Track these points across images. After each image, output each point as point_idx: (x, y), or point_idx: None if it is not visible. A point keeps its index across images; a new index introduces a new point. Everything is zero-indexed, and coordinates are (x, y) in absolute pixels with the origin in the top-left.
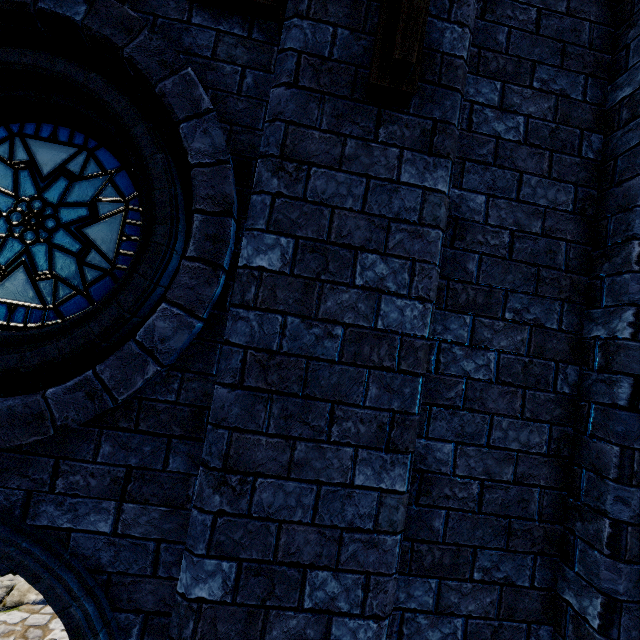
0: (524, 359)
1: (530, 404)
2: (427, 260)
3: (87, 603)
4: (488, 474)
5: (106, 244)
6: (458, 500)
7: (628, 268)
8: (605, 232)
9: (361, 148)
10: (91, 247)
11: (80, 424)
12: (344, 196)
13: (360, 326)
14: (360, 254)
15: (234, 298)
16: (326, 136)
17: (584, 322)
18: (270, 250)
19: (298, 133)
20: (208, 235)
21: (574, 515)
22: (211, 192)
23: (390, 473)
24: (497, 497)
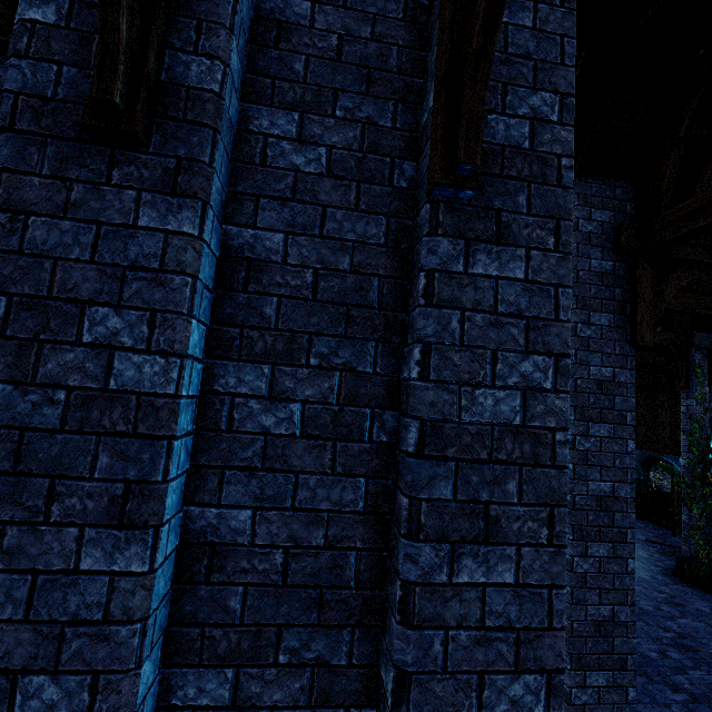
0: (334, 408)
1: (342, 457)
2: (170, 309)
3: None
4: (294, 540)
5: None
6: (258, 573)
7: (417, 302)
8: (412, 264)
9: (91, 192)
10: None
11: None
12: (70, 246)
13: (88, 388)
14: (89, 308)
15: None
16: (48, 182)
17: (402, 362)
18: None
19: (14, 180)
20: None
21: (389, 578)
22: None
23: (125, 552)
24: (305, 565)
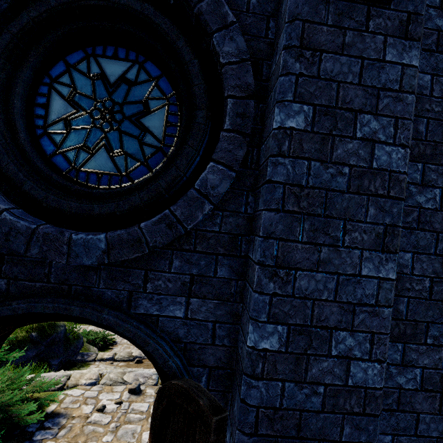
0: None
1: None
2: (406, 117)
3: (176, 360)
4: (436, 273)
5: (156, 129)
6: (415, 291)
7: None
8: None
9: (356, 37)
10: (147, 132)
11: (164, 245)
12: (346, 73)
13: (361, 166)
14: (359, 115)
15: (272, 151)
16: (331, 29)
17: None
18: (297, 115)
19: (311, 28)
20: (238, 113)
21: None
22: (238, 82)
23: (385, 267)
24: (442, 289)
